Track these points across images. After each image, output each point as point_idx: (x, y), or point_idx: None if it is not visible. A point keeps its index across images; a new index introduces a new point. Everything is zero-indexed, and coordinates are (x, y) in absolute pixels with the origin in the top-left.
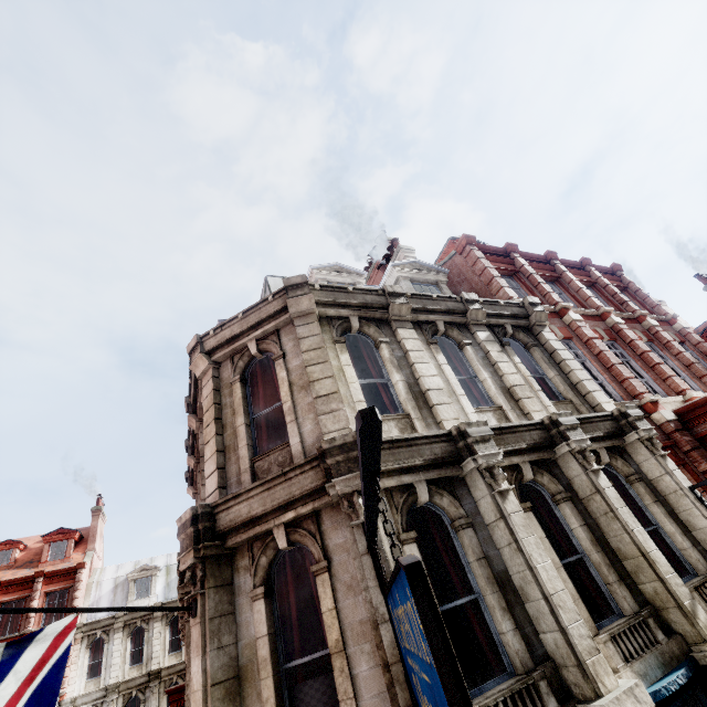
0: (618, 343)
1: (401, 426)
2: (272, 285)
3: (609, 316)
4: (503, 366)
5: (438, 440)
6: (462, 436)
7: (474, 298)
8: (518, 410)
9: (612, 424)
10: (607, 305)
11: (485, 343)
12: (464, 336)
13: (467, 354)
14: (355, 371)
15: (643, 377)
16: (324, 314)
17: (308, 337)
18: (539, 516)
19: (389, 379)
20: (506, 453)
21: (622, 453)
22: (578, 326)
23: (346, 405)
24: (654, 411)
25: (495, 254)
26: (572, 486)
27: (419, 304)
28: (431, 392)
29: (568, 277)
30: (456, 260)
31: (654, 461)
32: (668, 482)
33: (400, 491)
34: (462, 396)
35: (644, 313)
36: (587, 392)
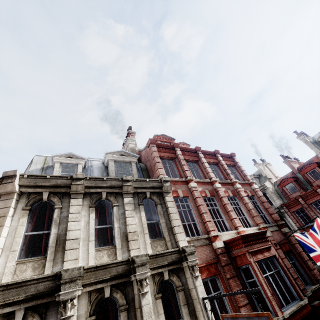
0: (215, 197)
1: (36, 266)
2: (34, 161)
3: (215, 183)
4: (129, 219)
5: (44, 280)
6: (59, 278)
7: (129, 179)
8: (126, 247)
9: (177, 256)
10: (221, 174)
11: (126, 205)
12: (116, 200)
13: (113, 211)
14: (32, 226)
15: (222, 217)
16: (26, 191)
17: (2, 208)
18: (108, 319)
19: (51, 231)
20: (94, 282)
21: (180, 271)
22: (193, 190)
23: (3, 254)
24: (214, 241)
25: (166, 148)
26: (134, 299)
27: (92, 183)
28: (68, 241)
29: (202, 161)
30: (147, 149)
31: (191, 279)
32: (194, 293)
33: (3, 317)
34: (91, 241)
35: (235, 180)
36: (175, 233)
